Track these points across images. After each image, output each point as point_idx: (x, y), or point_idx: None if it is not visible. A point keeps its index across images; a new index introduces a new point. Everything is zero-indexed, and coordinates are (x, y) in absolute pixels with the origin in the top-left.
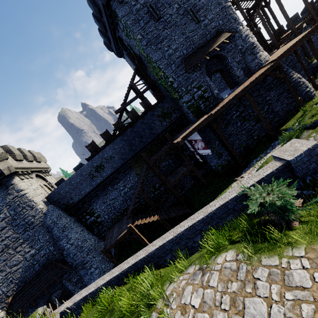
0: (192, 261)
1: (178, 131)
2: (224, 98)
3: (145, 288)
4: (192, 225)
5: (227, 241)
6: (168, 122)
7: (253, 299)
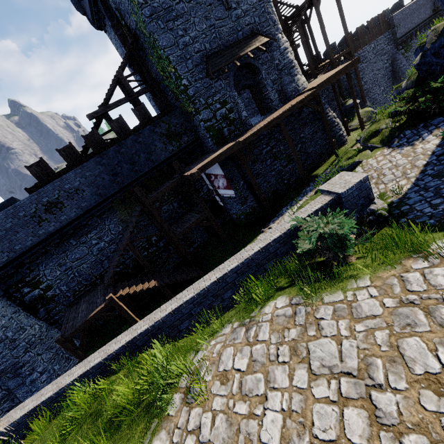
0: (225, 320)
1: (189, 163)
2: (254, 125)
3: (160, 365)
4: (222, 277)
5: (272, 289)
6: (175, 146)
7: (319, 341)
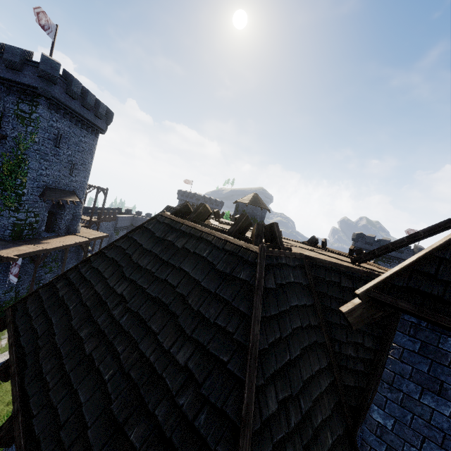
0: None
1: None
2: (45, 238)
3: None
4: None
5: None
6: None
7: None
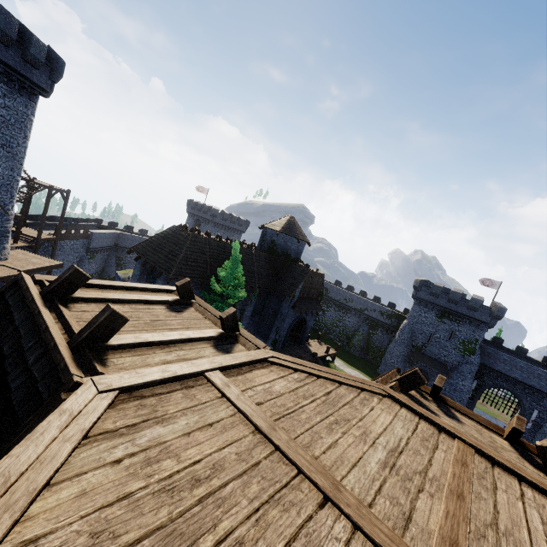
0: None
1: None
2: None
3: None
4: None
5: None
6: None
7: None
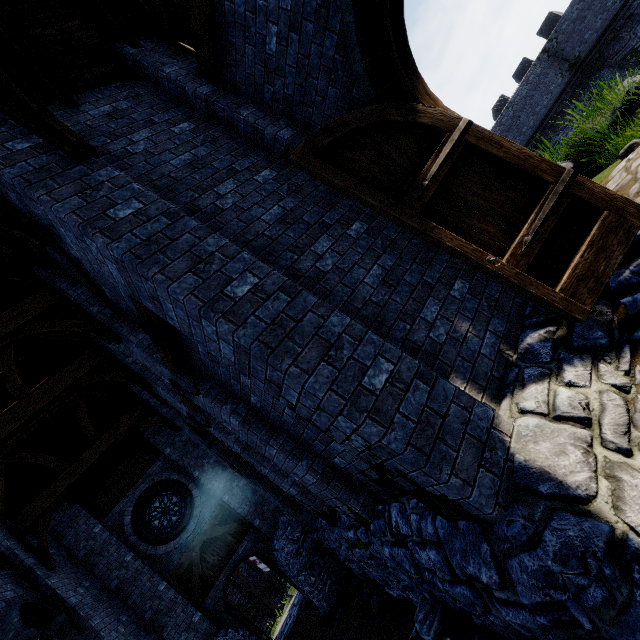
0: None
1: None
2: None
3: None
4: None
5: None
6: None
7: None
